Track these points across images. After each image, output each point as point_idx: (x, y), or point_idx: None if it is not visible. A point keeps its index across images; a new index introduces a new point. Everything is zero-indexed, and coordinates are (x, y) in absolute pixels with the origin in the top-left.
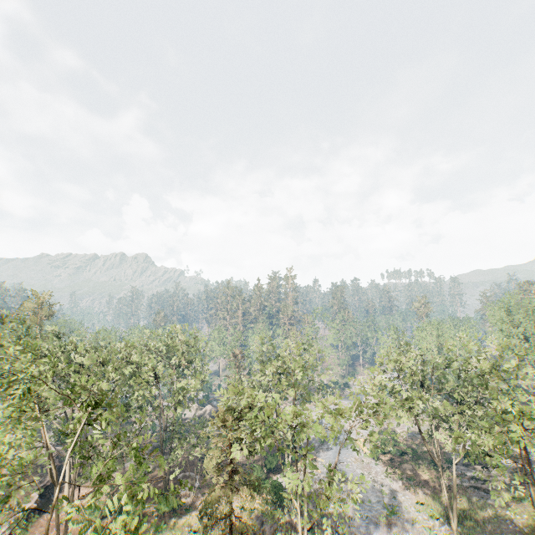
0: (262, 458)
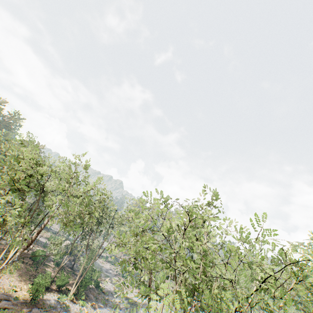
0: (57, 271)
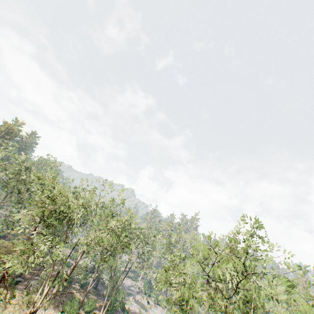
0: (84, 296)
